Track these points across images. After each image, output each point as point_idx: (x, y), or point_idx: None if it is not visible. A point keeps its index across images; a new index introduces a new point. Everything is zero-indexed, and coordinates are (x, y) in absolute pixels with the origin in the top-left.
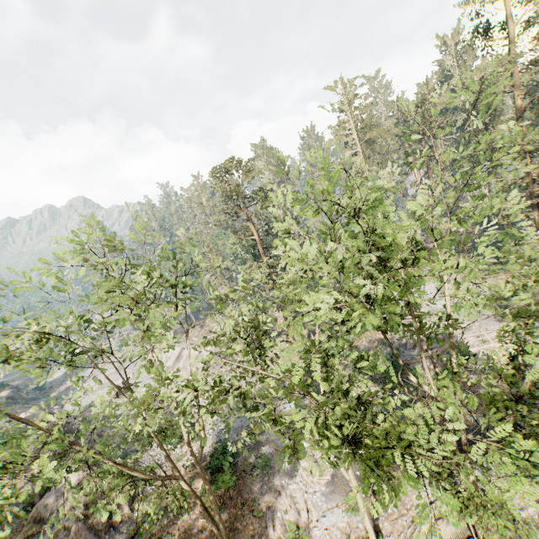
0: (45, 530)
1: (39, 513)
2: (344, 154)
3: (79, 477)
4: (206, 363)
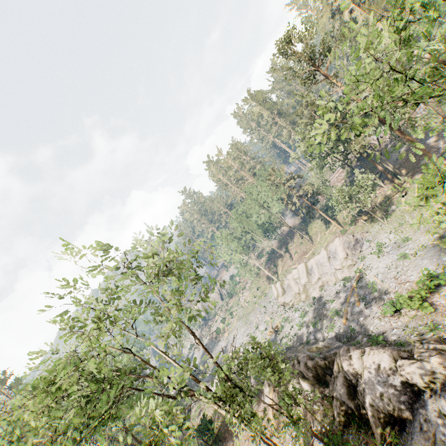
0: (414, 420)
1: (377, 411)
2: (344, 16)
3: (387, 353)
4: (345, 254)
